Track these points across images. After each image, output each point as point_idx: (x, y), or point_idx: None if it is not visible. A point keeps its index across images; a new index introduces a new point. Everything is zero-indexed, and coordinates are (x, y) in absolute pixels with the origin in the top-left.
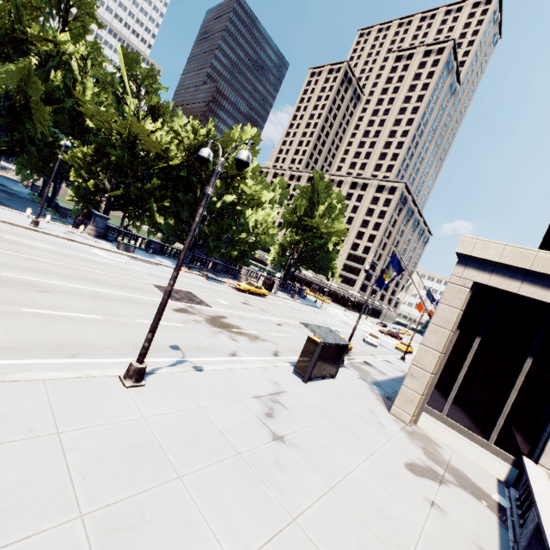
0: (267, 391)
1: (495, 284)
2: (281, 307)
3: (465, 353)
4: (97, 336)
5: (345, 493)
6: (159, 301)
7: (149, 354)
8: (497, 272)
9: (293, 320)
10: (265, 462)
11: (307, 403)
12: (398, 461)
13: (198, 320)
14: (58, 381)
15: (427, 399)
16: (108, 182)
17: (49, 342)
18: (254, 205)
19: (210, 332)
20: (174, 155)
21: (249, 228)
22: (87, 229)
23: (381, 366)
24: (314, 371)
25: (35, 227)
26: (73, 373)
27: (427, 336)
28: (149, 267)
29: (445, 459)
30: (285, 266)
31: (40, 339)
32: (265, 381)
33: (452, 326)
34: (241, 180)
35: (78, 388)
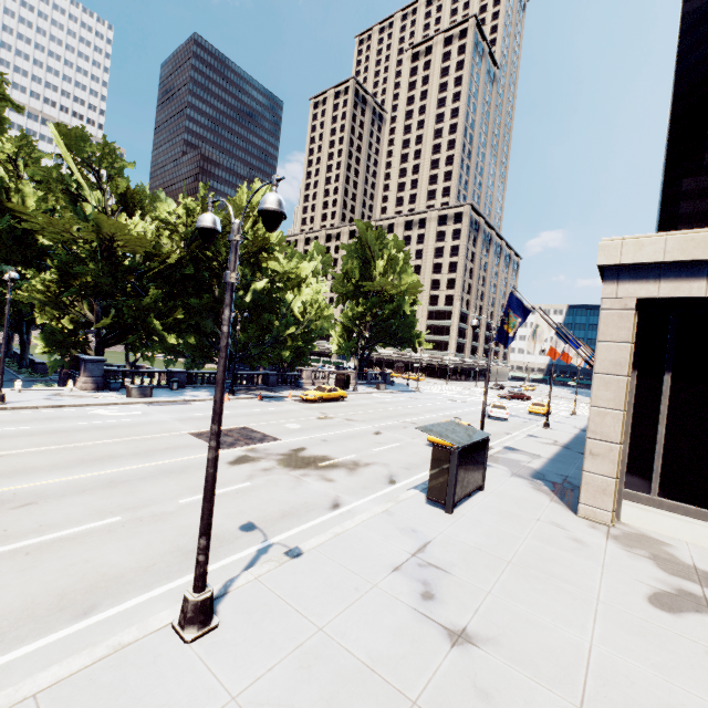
0: (406, 551)
1: (669, 292)
2: (369, 406)
3: (655, 401)
4: (121, 555)
5: (606, 706)
6: (205, 457)
7: (212, 555)
8: (666, 276)
9: (391, 419)
10: (462, 701)
11: (468, 548)
12: (637, 599)
13: (269, 466)
14: (63, 684)
15: (623, 480)
16: (91, 312)
17: (39, 601)
18: (294, 286)
19: (291, 479)
20: (170, 250)
21: (296, 316)
22: (78, 383)
23: (528, 446)
24: (457, 492)
25: (0, 404)
26: (88, 654)
27: (596, 393)
28: (178, 410)
29: (688, 564)
30: (356, 351)
31: (23, 600)
32: (397, 533)
33: (627, 368)
34: (269, 258)
35: (102, 683)
